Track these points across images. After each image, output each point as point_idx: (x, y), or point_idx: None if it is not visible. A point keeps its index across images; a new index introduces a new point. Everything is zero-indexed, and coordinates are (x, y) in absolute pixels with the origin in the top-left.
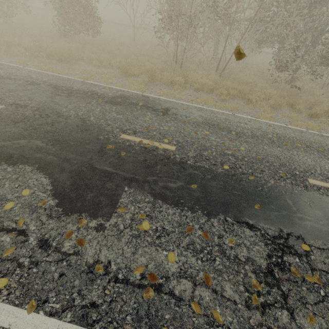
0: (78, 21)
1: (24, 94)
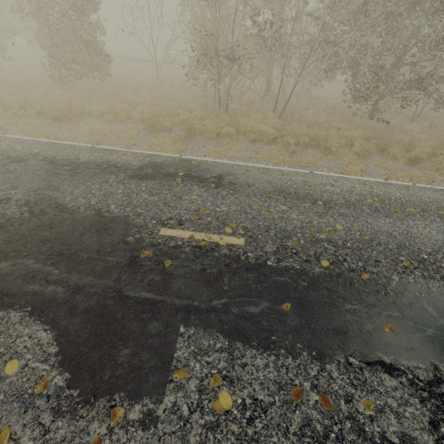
0: (78, 62)
1: (5, 180)
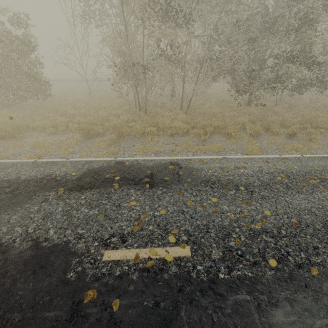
0: (23, 88)
1: None
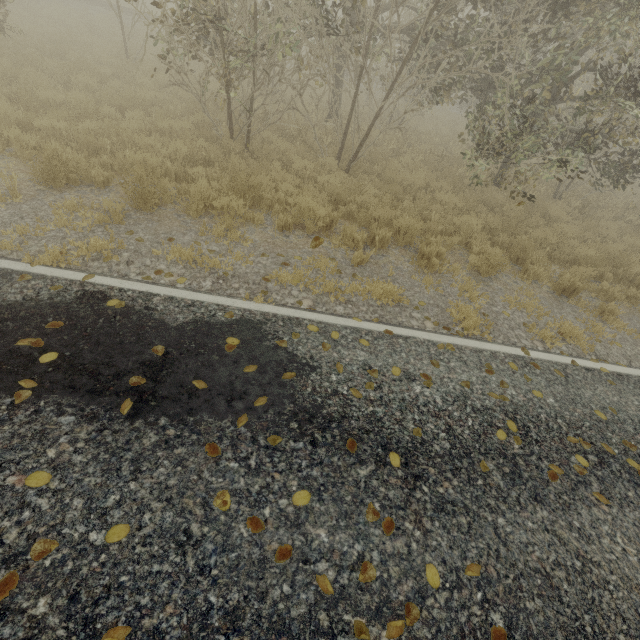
0: None
1: None
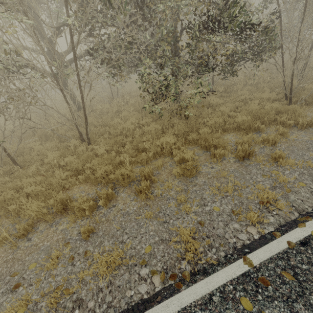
0: None
1: None
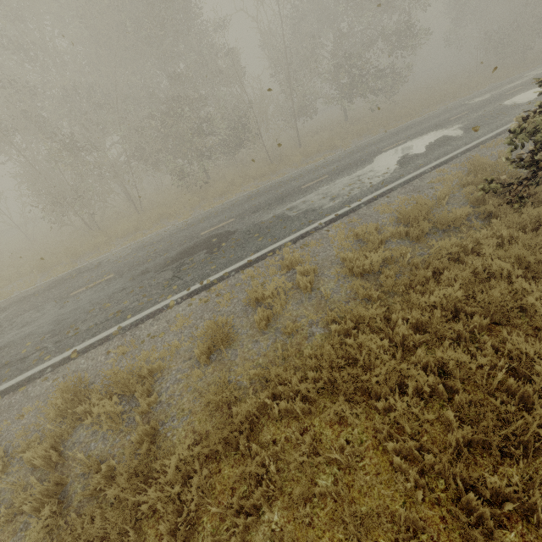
0: None
1: None
